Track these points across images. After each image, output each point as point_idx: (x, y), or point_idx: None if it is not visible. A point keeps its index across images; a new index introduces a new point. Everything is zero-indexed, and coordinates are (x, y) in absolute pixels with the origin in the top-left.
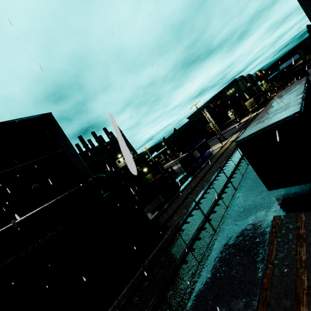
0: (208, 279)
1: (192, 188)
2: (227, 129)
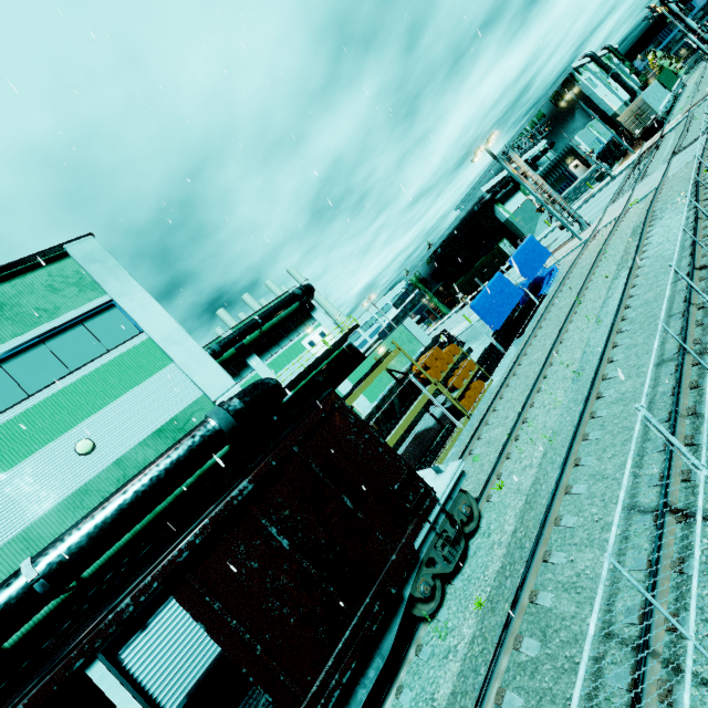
0: None
1: (534, 372)
2: (573, 205)
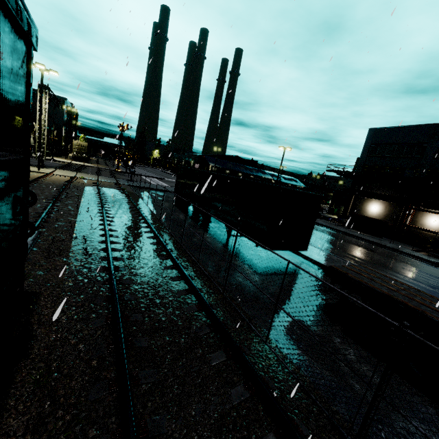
0: (304, 356)
1: None
2: None
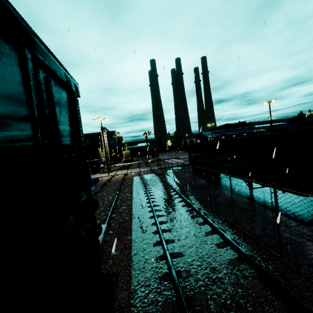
0: None
1: (104, 206)
2: None
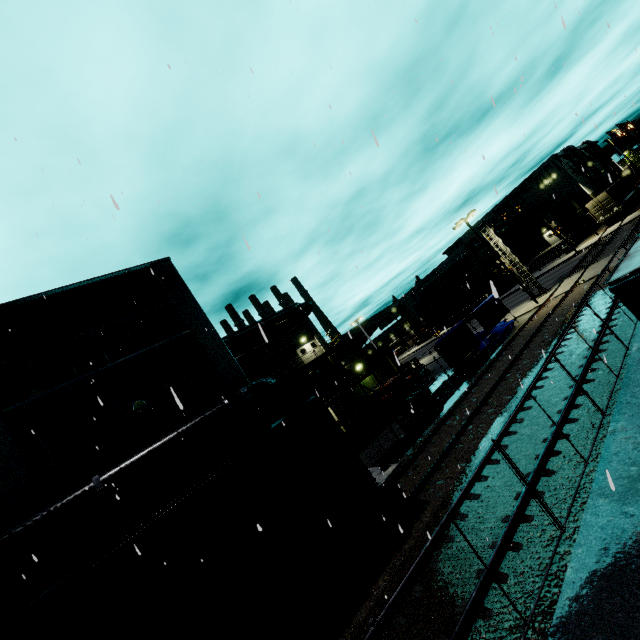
0: None
1: (473, 408)
2: (543, 268)
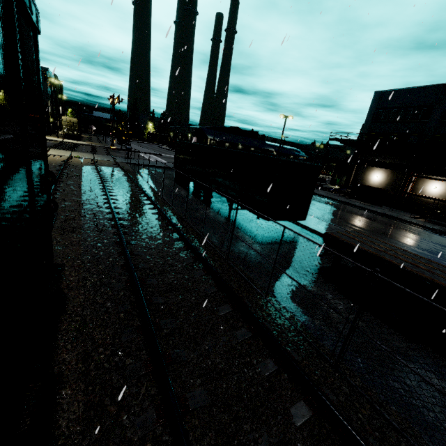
0: (299, 308)
1: None
2: None
